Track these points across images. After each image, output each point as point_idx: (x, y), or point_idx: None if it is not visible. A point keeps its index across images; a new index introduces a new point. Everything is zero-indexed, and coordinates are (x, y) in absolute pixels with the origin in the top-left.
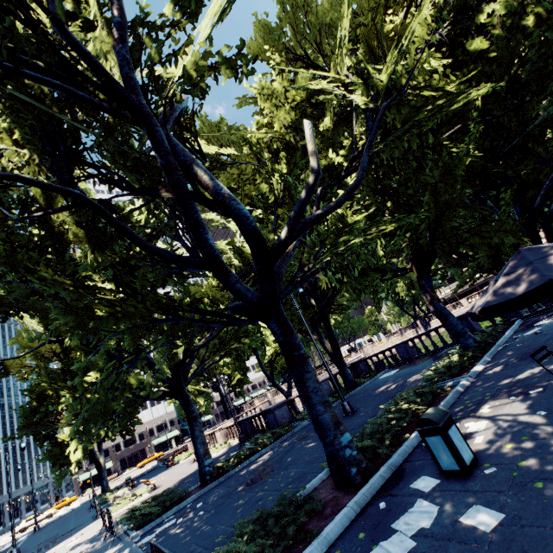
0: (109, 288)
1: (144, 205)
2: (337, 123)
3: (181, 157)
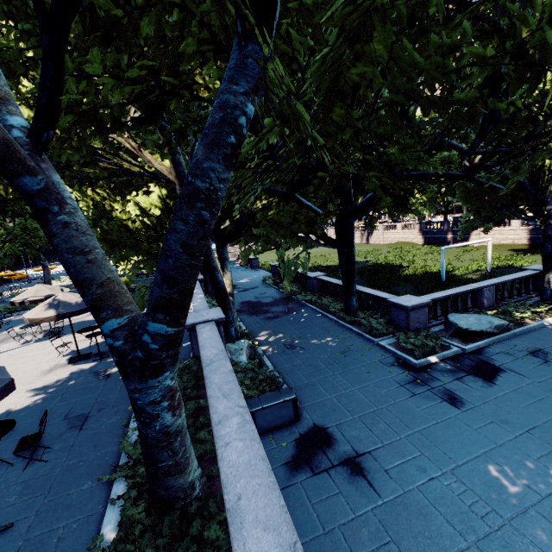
0: None
1: None
2: None
3: None
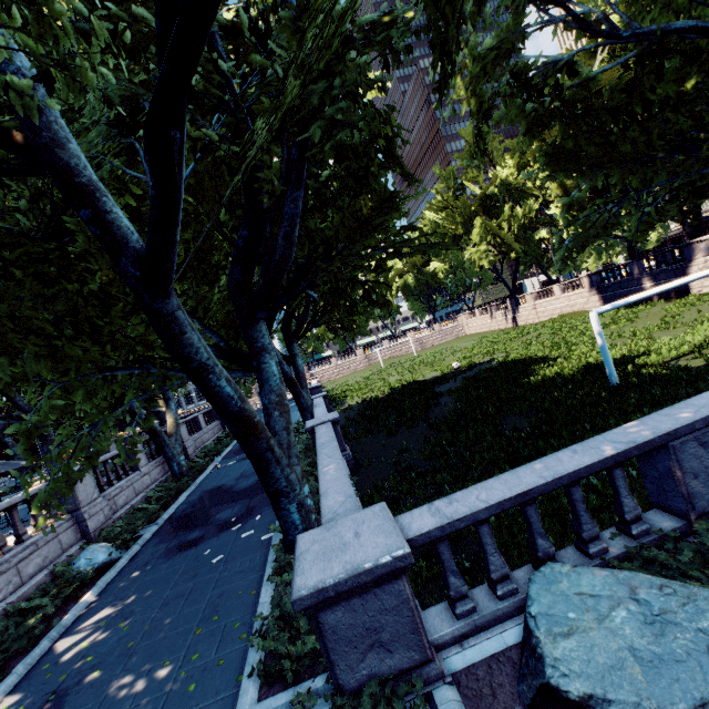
0: None
1: None
2: None
3: None
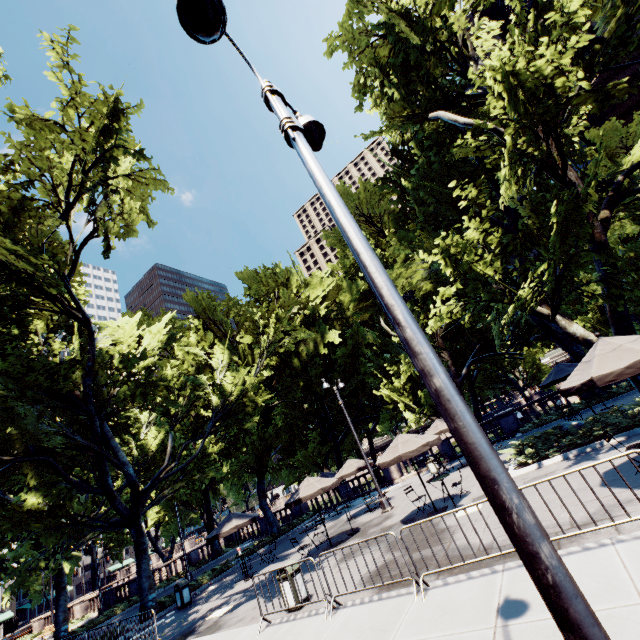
0: (38, 502)
1: (76, 456)
2: (225, 374)
3: (105, 436)
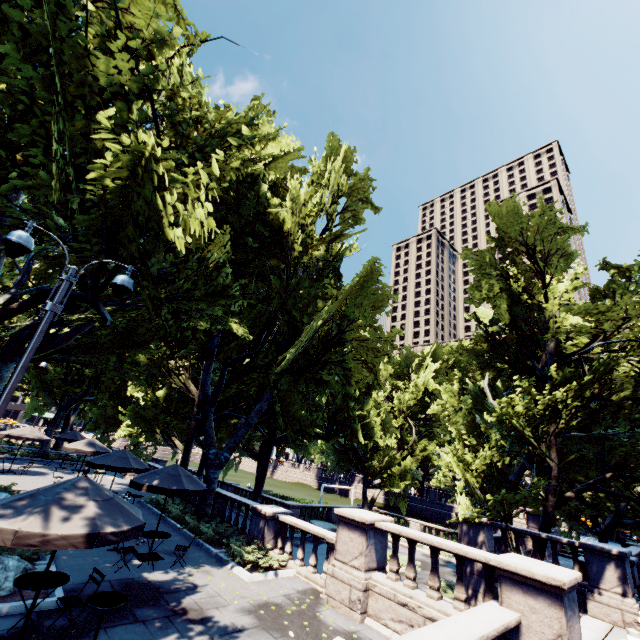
0: None
1: None
2: None
3: None
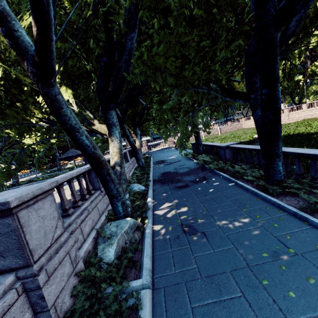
0: None
1: None
2: None
3: None
